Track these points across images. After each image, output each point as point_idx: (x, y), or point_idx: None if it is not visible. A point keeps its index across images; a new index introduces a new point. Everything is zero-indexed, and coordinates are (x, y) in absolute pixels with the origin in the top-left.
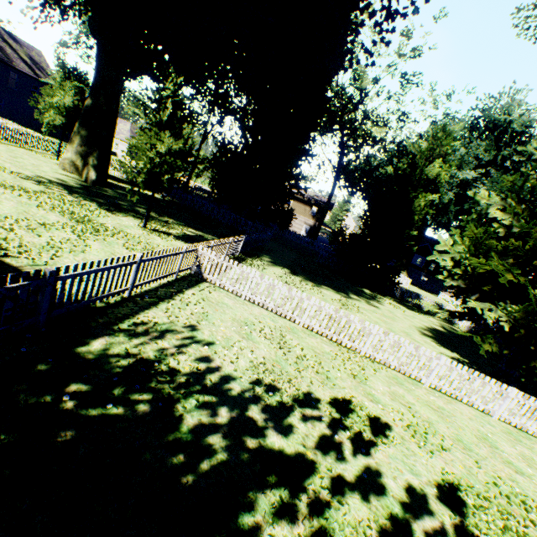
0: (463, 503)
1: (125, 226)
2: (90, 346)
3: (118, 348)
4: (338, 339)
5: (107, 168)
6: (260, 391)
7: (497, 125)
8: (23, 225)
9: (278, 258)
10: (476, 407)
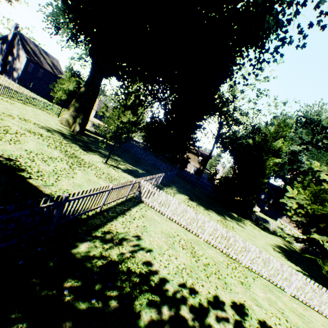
0: None
1: (95, 161)
2: (78, 248)
3: (96, 251)
4: (227, 252)
5: (86, 125)
6: (186, 292)
7: (312, 121)
8: (40, 157)
9: (180, 188)
10: (324, 315)
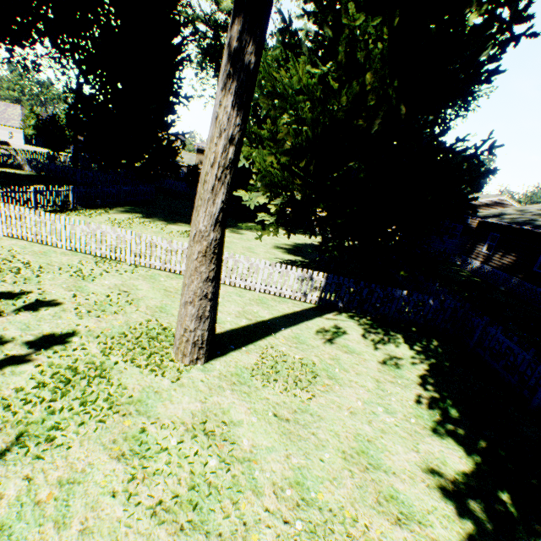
0: (65, 343)
1: None
2: None
3: None
4: (102, 253)
5: None
6: None
7: None
8: None
9: (144, 208)
10: (238, 286)
